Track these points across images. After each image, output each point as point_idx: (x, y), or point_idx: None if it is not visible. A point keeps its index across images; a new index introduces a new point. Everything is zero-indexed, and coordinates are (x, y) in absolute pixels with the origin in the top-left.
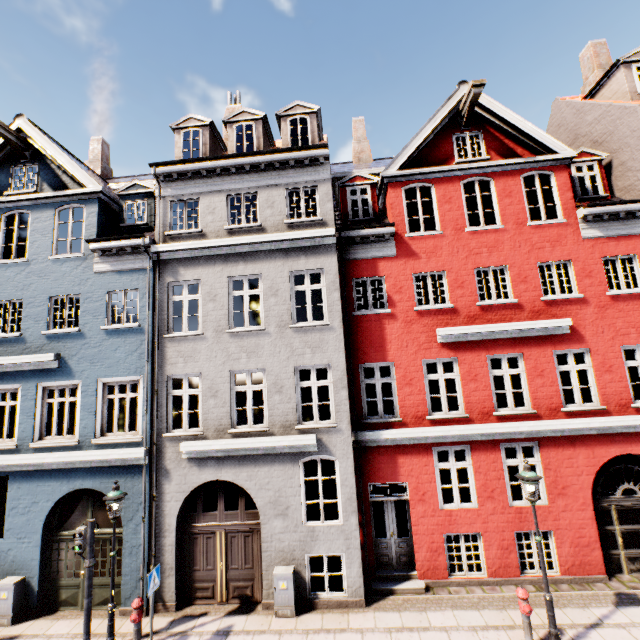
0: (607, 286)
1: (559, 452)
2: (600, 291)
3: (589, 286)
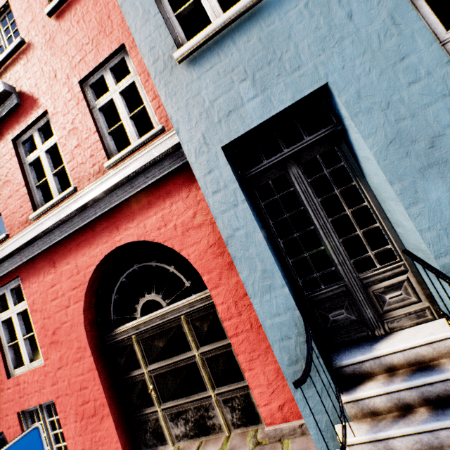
0: (49, 4)
1: (41, 281)
2: (43, 18)
3: (30, 21)
